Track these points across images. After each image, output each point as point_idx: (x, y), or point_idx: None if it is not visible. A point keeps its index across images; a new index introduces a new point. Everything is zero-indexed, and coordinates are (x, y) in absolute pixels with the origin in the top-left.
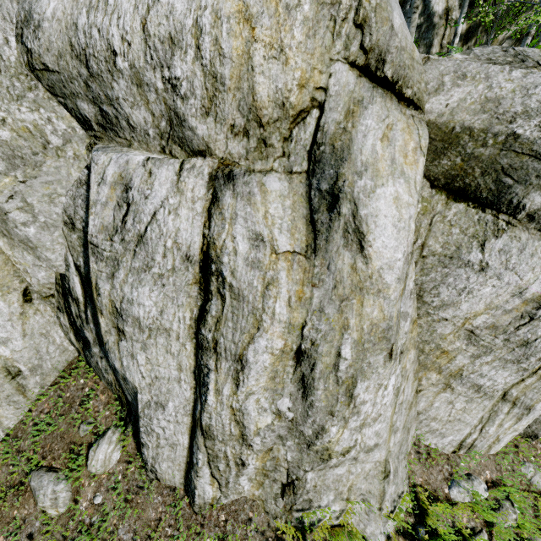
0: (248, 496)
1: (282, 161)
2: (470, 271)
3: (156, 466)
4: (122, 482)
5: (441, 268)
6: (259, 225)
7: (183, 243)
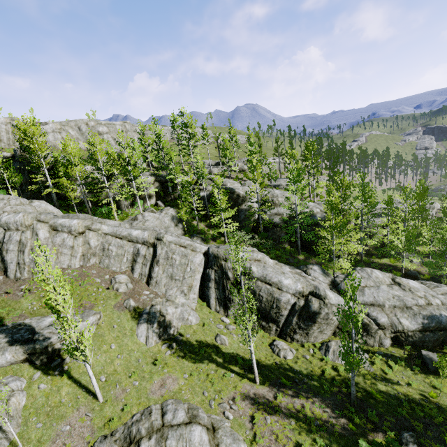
0: (27, 277)
1: (30, 230)
2: (56, 237)
3: (10, 275)
4: (3, 281)
5: (53, 238)
6: (26, 236)
7: (17, 239)
